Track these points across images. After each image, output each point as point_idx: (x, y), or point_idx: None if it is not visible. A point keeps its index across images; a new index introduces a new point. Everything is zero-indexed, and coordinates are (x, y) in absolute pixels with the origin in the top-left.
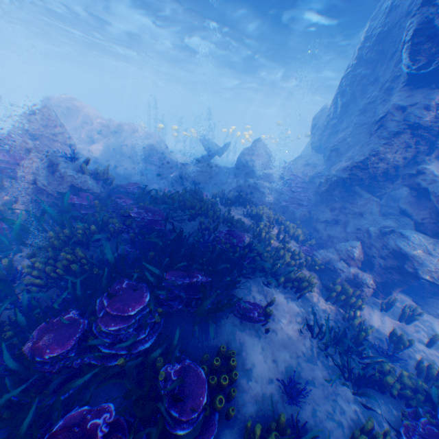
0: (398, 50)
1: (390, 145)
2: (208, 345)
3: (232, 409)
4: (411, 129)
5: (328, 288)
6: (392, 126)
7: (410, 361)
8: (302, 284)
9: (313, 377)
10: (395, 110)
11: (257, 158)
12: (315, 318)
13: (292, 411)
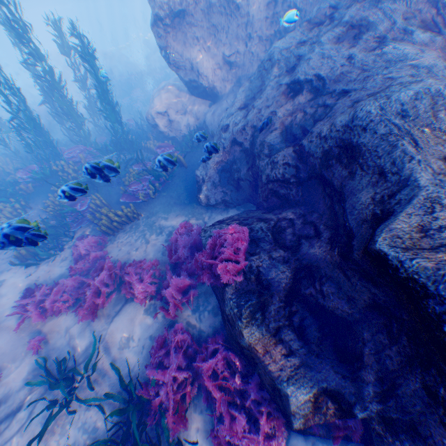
0: None
1: None
2: None
3: None
4: None
5: None
6: None
7: None
8: None
9: None
10: None
11: None
12: None
13: None
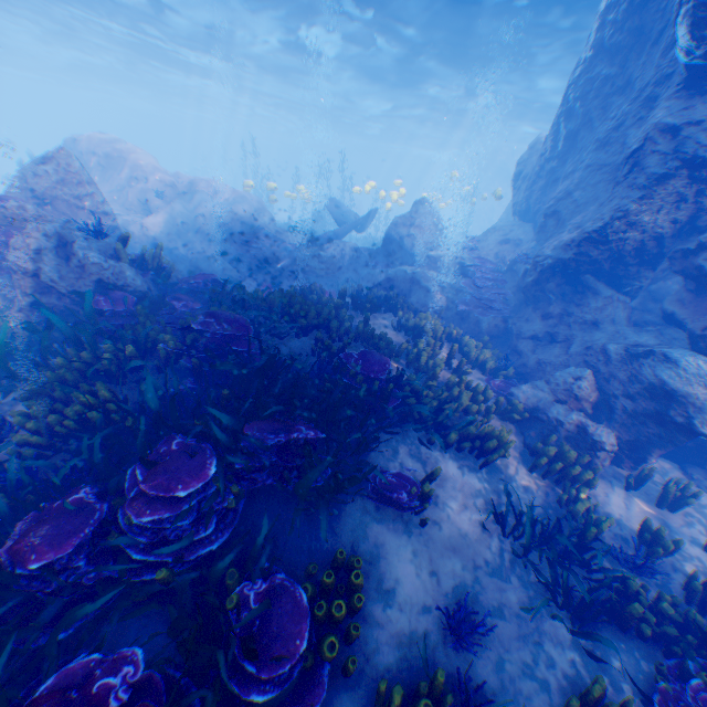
0: (669, 25)
1: (650, 200)
2: (319, 547)
3: (352, 659)
4: (689, 168)
5: (534, 450)
6: (655, 164)
7: (675, 576)
8: (488, 443)
9: (502, 603)
10: (661, 134)
11: (420, 233)
12: (508, 502)
13: (461, 663)
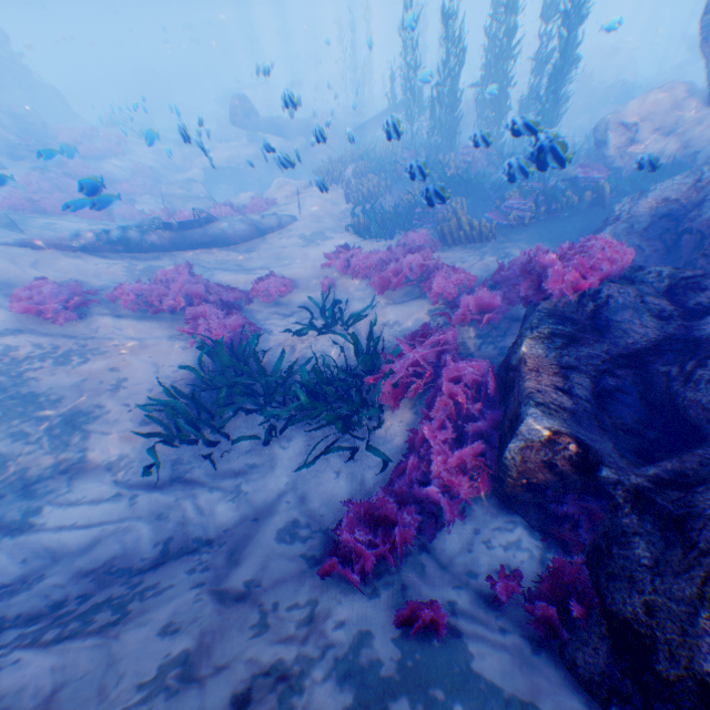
0: None
1: None
2: None
3: None
4: None
5: None
6: None
7: None
8: None
9: None
10: None
11: None
12: None
13: None
